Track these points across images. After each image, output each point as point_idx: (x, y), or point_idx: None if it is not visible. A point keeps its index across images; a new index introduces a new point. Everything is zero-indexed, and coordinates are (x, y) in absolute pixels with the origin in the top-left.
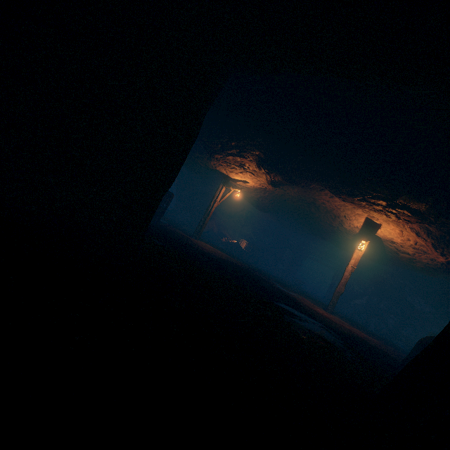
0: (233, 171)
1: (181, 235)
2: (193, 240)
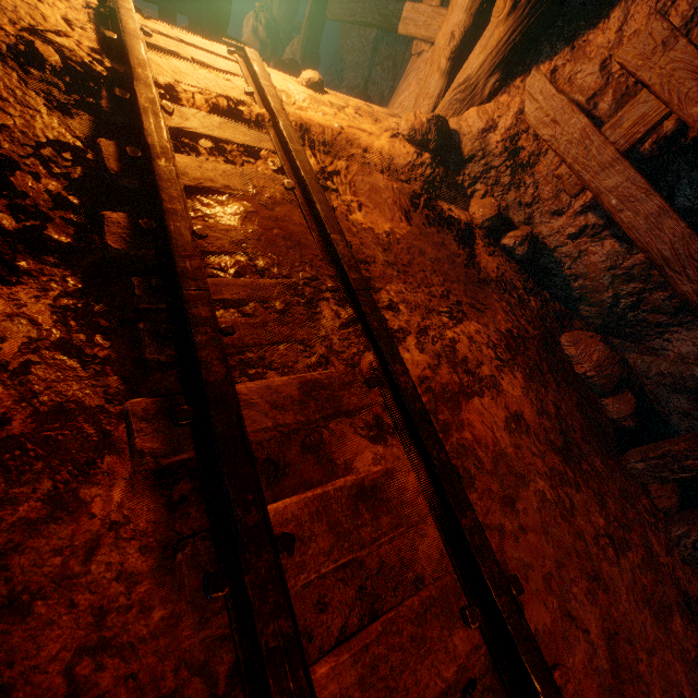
0: None
1: None
2: None
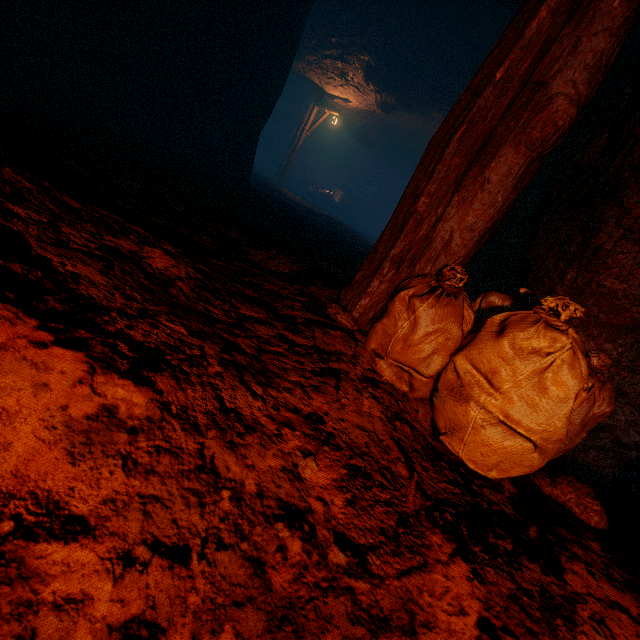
0: (330, 83)
1: (264, 179)
2: (277, 186)
